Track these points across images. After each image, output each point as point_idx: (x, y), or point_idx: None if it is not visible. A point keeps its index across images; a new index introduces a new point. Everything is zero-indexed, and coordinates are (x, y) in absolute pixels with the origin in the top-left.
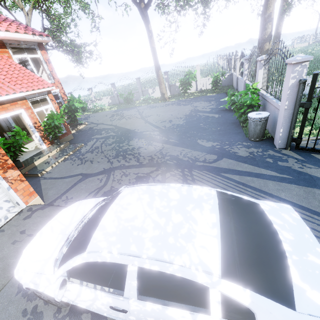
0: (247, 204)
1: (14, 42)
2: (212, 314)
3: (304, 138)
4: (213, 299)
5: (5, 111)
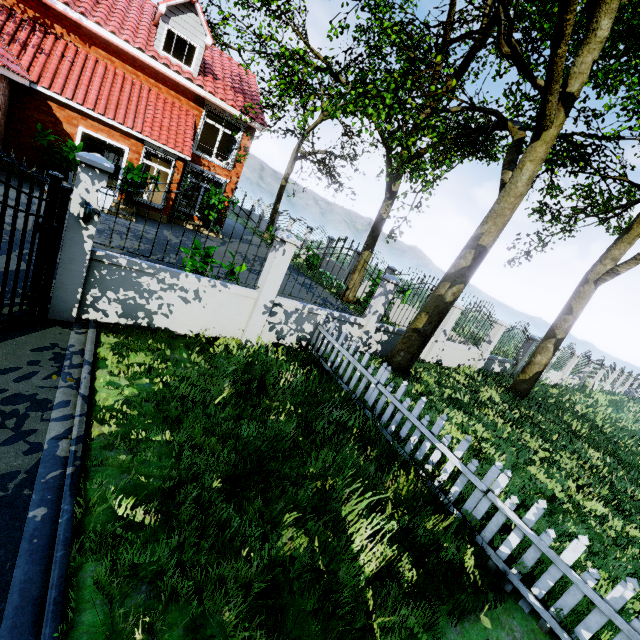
0: None
1: (218, 109)
2: None
3: (91, 340)
4: None
5: (109, 136)
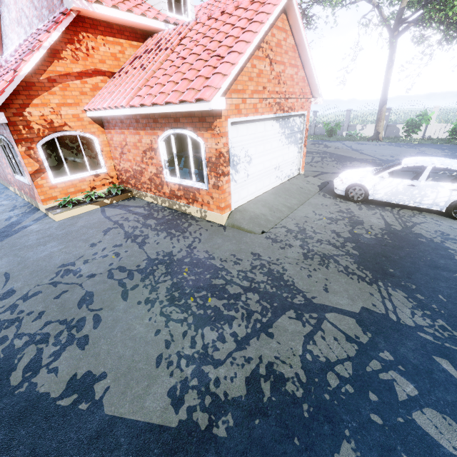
0: None
1: None
2: None
3: None
4: None
5: None
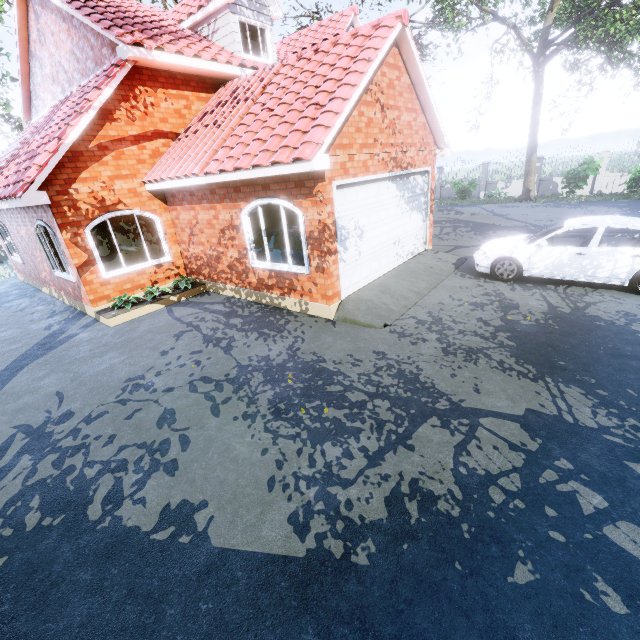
0: None
1: None
2: None
3: None
4: None
5: None
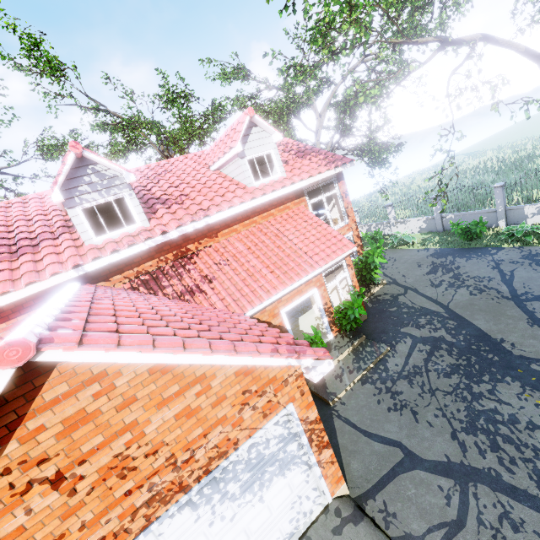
0: None
1: (312, 184)
2: None
3: None
4: None
5: (299, 295)
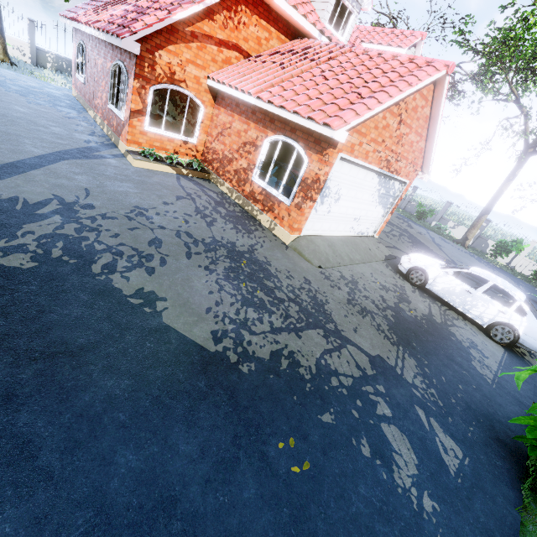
0: (534, 311)
1: None
2: (510, 308)
3: None
4: (515, 304)
5: None
